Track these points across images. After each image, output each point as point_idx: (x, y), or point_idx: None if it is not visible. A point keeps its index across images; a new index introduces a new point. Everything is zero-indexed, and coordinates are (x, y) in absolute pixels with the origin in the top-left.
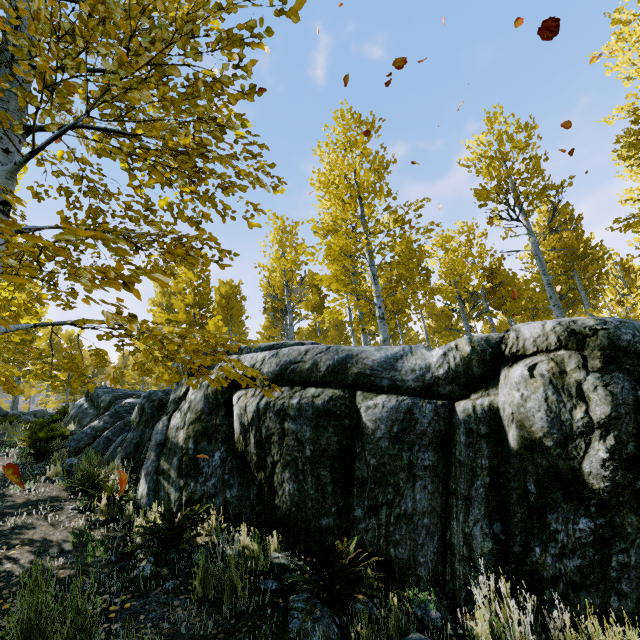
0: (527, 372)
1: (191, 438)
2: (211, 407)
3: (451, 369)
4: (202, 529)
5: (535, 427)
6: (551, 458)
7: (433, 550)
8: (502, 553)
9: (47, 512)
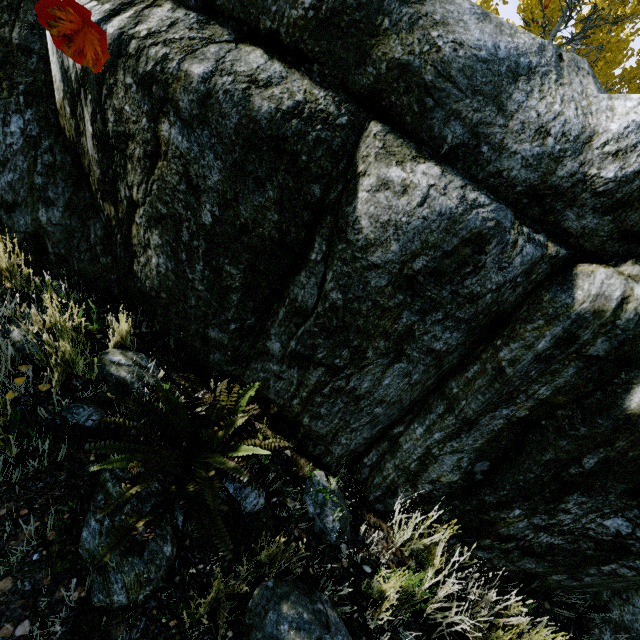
0: None
1: None
2: None
3: None
4: None
5: None
6: None
7: (366, 436)
8: (464, 490)
9: None
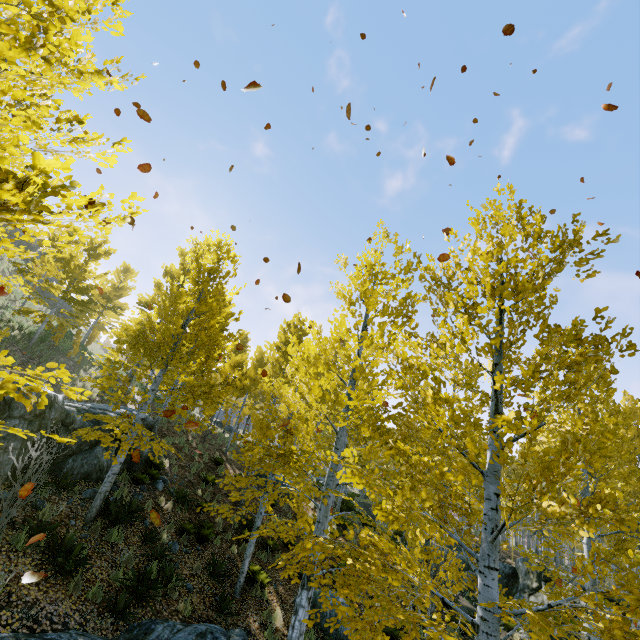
0: None
1: None
2: None
3: None
4: None
5: None
6: None
7: None
8: None
9: None
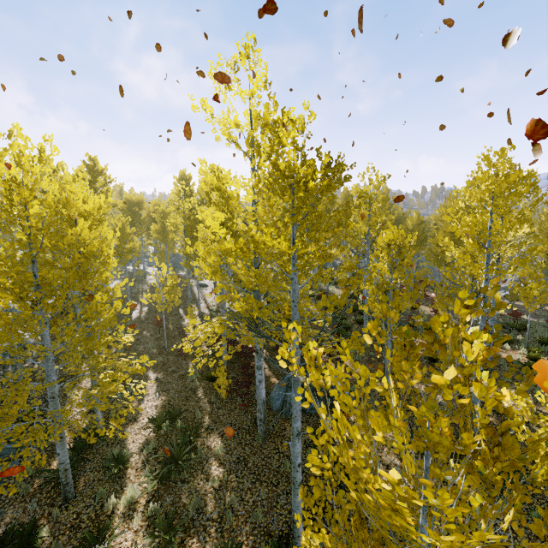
0: None
1: None
2: None
3: None
4: None
5: None
6: None
7: None
8: None
9: None
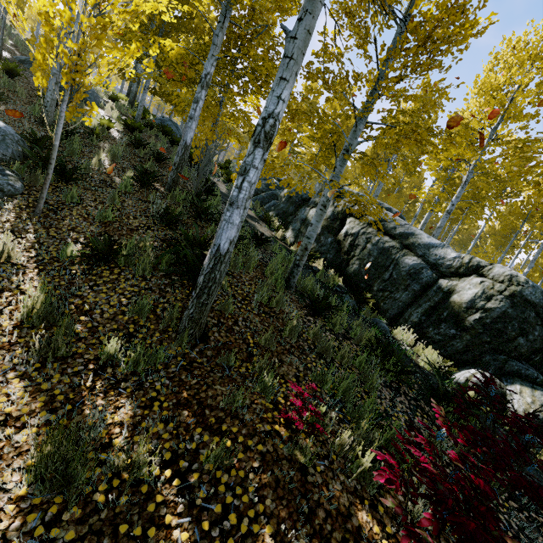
0: (480, 282)
1: (321, 226)
2: (334, 217)
3: (452, 264)
4: (316, 262)
5: (464, 299)
6: (460, 310)
7: (396, 312)
8: (418, 324)
9: (257, 223)
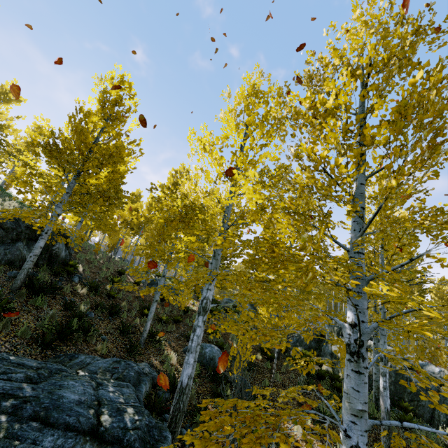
0: None
1: None
2: None
3: (441, 376)
4: None
5: None
6: None
7: (428, 415)
8: (447, 422)
9: None
